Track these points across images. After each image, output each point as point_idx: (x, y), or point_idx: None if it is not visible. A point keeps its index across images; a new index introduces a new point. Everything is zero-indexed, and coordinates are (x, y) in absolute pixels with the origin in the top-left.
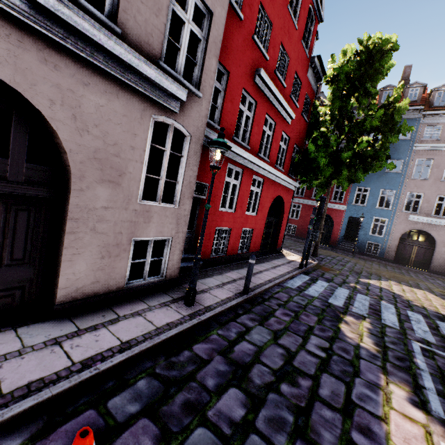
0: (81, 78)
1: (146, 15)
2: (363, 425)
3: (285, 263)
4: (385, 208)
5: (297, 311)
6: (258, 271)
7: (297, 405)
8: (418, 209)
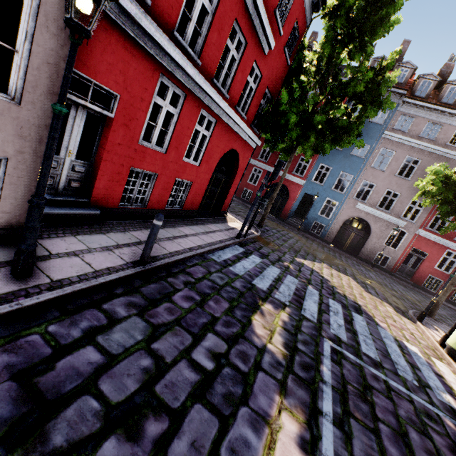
0: None
1: None
2: None
3: (223, 229)
4: (339, 192)
5: (208, 293)
6: (182, 235)
7: None
8: (367, 199)
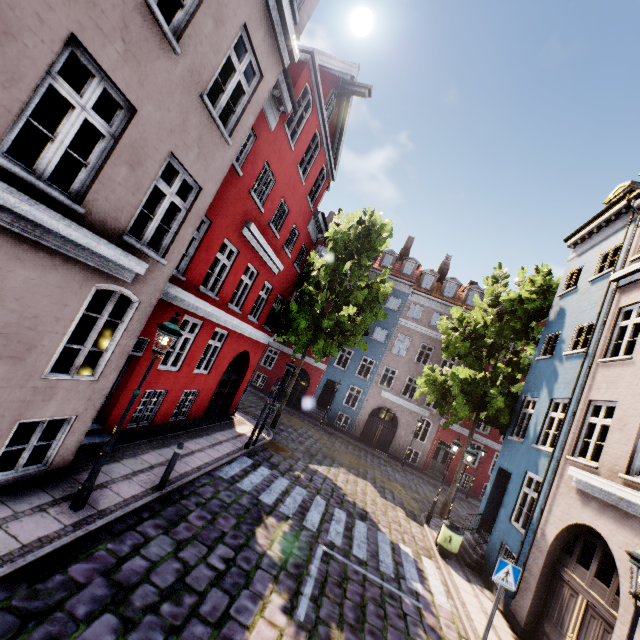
0: (17, 254)
1: (121, 194)
2: (229, 635)
3: (231, 438)
4: (363, 378)
5: (218, 512)
6: (189, 452)
7: (173, 624)
8: (391, 386)
